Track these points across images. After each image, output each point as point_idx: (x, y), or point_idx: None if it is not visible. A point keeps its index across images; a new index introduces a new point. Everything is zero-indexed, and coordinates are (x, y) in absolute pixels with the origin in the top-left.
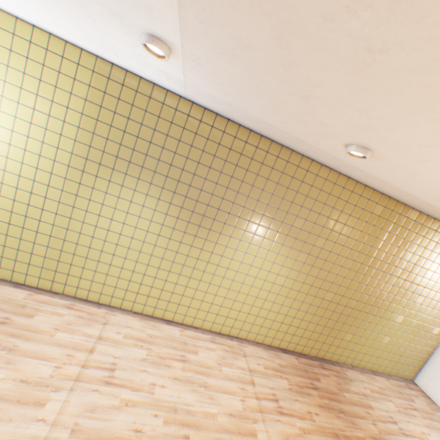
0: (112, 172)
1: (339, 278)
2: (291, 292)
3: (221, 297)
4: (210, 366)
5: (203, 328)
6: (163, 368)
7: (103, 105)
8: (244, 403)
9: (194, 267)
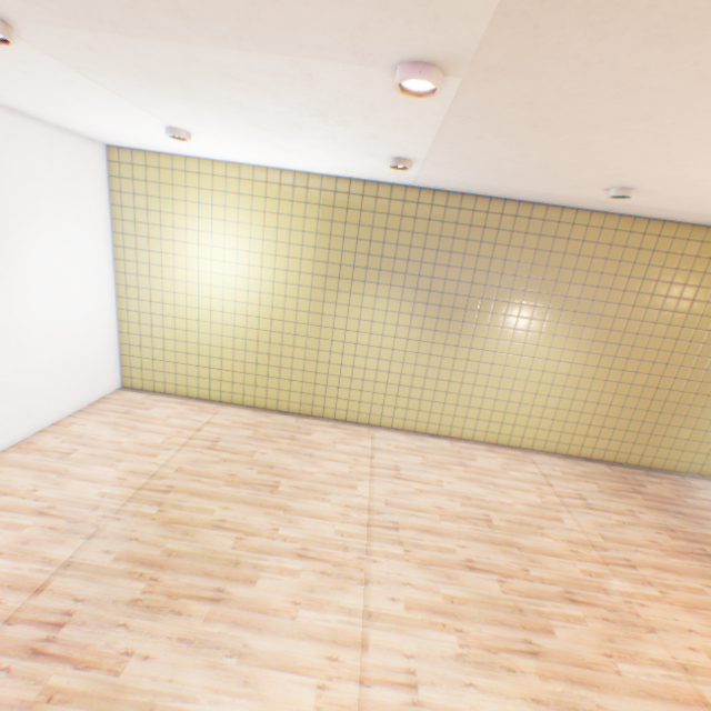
0: (351, 283)
1: (650, 352)
2: (582, 382)
3: (490, 400)
4: (493, 470)
5: (475, 441)
6: (444, 470)
7: (333, 220)
8: (541, 498)
9: (452, 368)
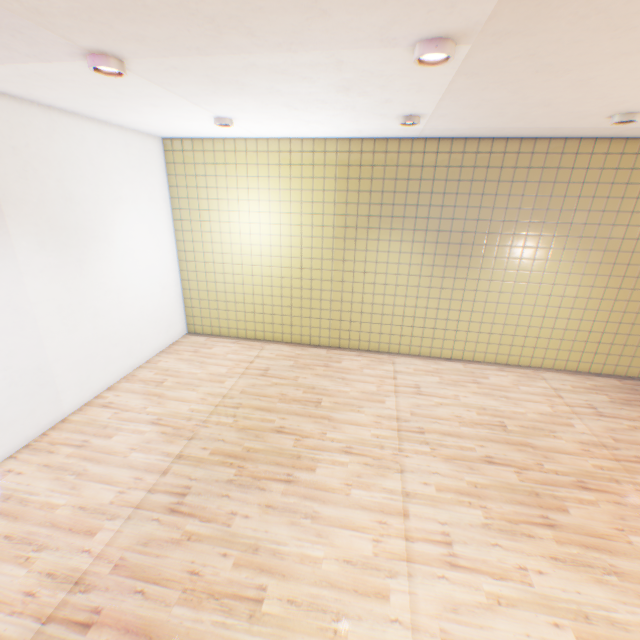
0: (367, 231)
1: None
2: (590, 303)
3: (499, 325)
4: (504, 386)
5: (486, 362)
6: (459, 387)
7: (349, 177)
8: (552, 408)
9: (461, 299)
